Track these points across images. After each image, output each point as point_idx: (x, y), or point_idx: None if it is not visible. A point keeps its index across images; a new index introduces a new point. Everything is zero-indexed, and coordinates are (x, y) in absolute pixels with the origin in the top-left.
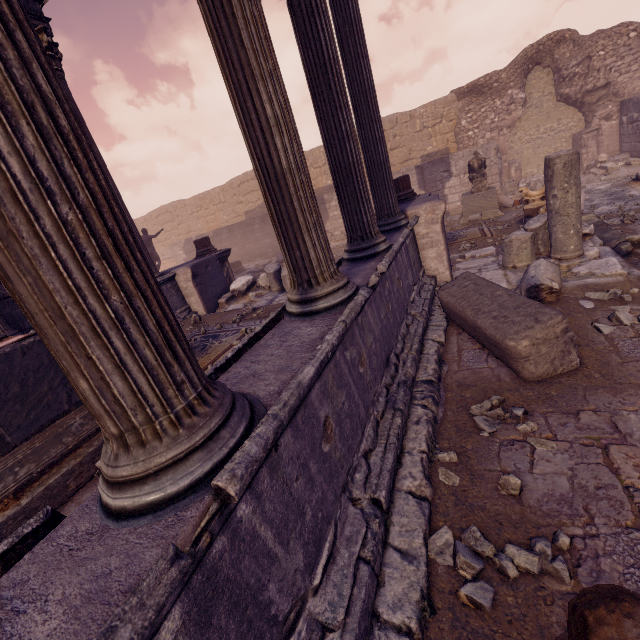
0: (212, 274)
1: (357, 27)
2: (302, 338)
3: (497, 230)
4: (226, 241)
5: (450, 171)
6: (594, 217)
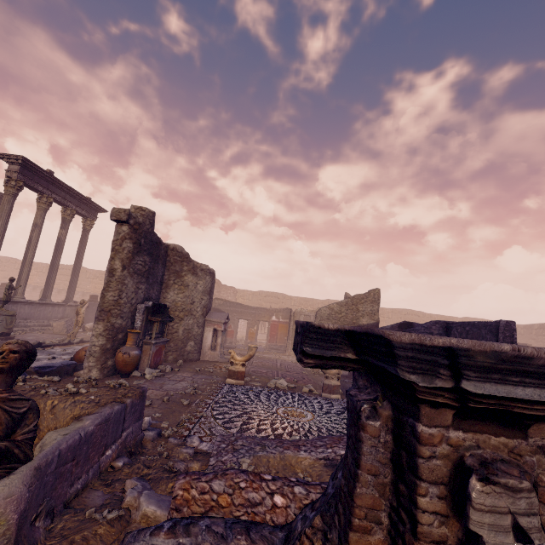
0: None
1: (80, 258)
2: None
3: None
4: (27, 293)
5: None
6: None
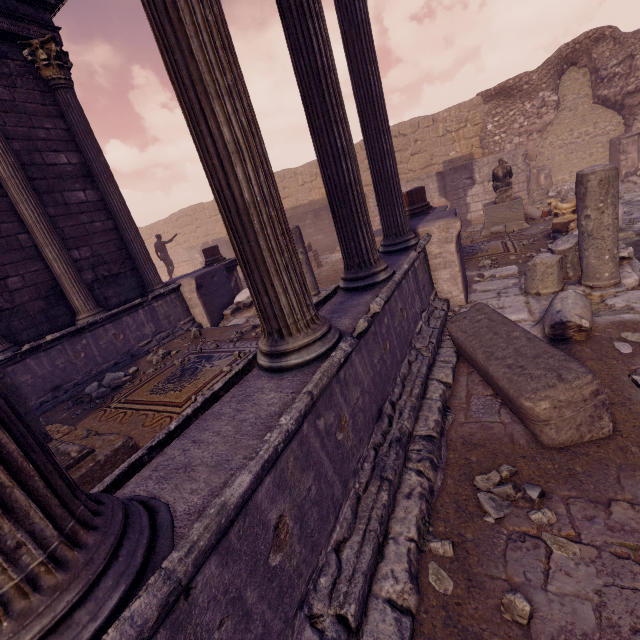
0: (218, 285)
1: (364, 30)
2: (259, 410)
3: (521, 245)
4: None
5: (473, 178)
6: (633, 235)
